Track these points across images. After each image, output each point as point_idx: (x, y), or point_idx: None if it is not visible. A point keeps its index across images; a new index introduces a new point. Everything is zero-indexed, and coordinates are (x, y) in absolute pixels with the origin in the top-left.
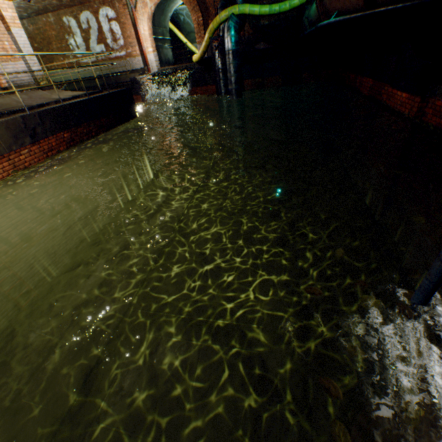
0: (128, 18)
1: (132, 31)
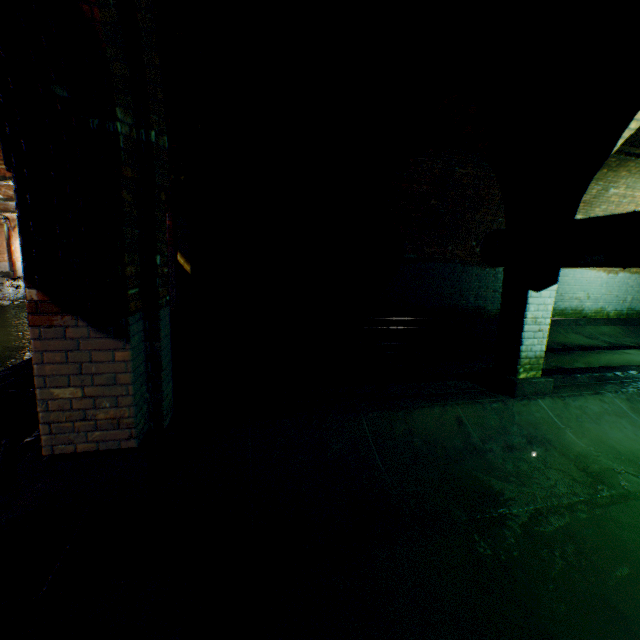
0: (4, 233)
1: (6, 243)
